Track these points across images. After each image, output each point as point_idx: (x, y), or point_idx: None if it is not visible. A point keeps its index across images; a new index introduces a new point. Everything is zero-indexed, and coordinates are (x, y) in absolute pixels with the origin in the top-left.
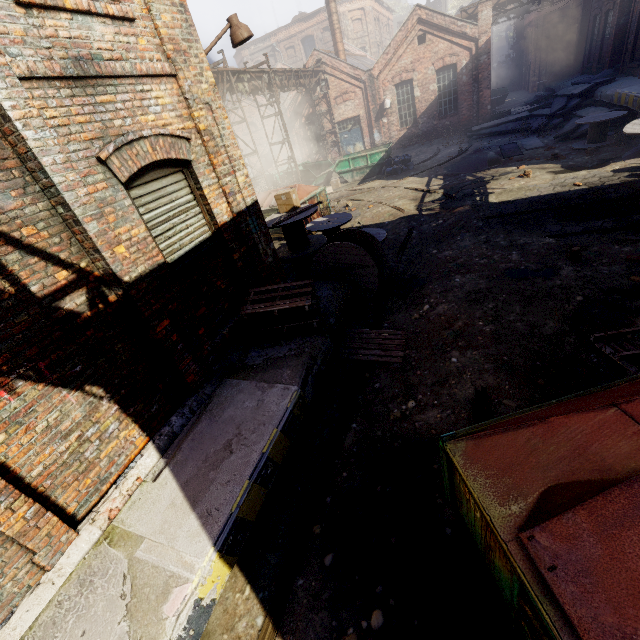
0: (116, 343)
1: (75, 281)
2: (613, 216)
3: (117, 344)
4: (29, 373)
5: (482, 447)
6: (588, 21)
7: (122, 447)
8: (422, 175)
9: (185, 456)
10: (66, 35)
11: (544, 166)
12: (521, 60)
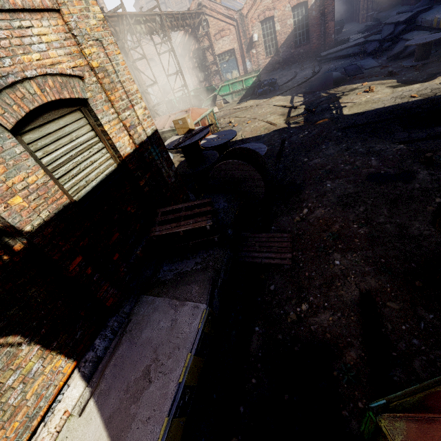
0: (29, 288)
1: None
2: None
3: (30, 289)
4: None
5: (431, 438)
6: None
7: (49, 380)
8: (286, 94)
9: (108, 385)
10: None
11: (383, 82)
12: None
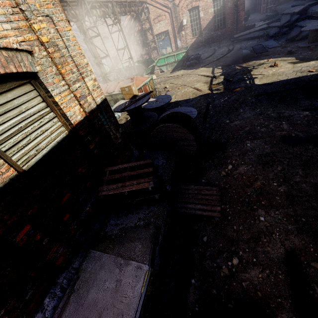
0: None
1: None
2: None
3: None
4: None
5: None
6: None
7: None
8: (208, 66)
9: None
10: None
11: (284, 59)
12: None
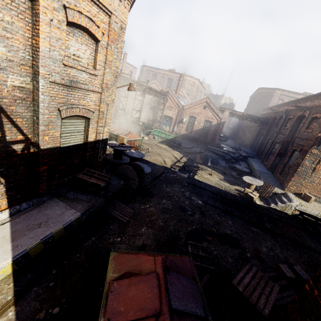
0: (22, 166)
1: (23, 140)
2: (223, 204)
3: (22, 167)
4: None
5: (119, 256)
6: (256, 134)
7: None
8: (182, 153)
9: (20, 221)
10: (72, 74)
11: (219, 174)
12: (237, 131)
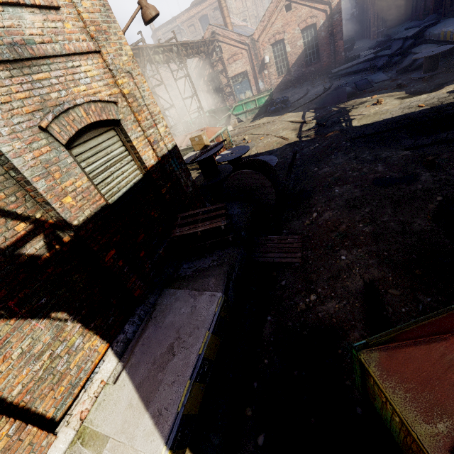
0: (73, 274)
1: (33, 230)
2: None
3: (74, 275)
4: (1, 312)
5: (396, 359)
6: None
7: (87, 356)
8: (298, 110)
9: (137, 359)
10: None
11: (392, 94)
12: (363, 16)
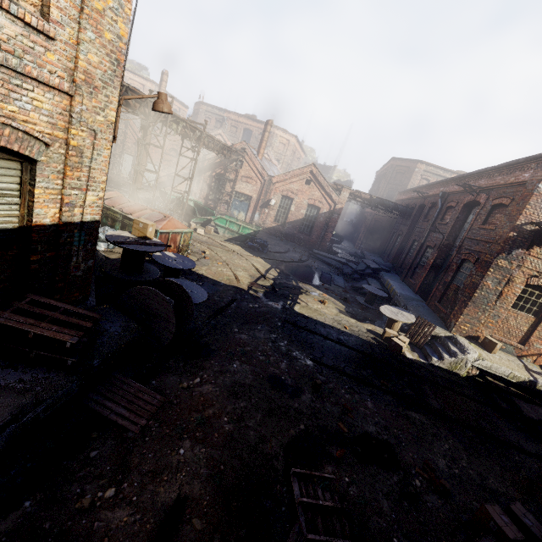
0: None
1: None
2: (353, 364)
3: None
4: None
5: None
6: (391, 232)
7: None
8: (268, 261)
9: None
10: None
11: (337, 302)
12: (357, 227)
